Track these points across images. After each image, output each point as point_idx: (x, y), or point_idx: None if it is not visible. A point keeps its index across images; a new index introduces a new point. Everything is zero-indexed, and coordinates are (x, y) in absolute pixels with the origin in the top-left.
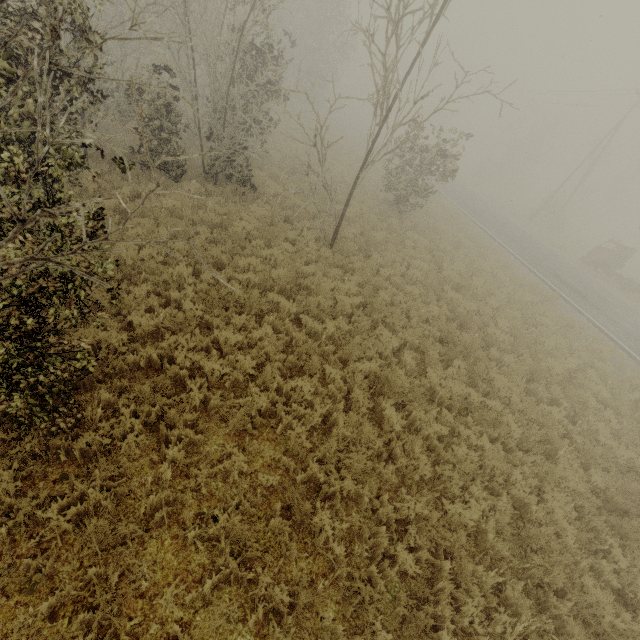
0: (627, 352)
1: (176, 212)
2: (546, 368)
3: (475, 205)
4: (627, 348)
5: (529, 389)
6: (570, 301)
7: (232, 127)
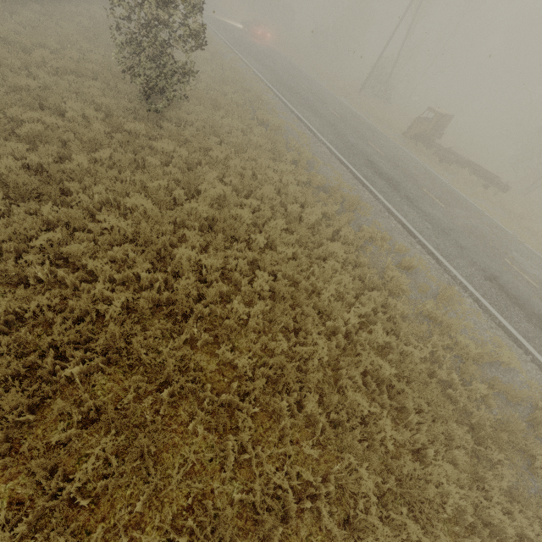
0: (434, 256)
1: None
2: (310, 351)
3: (296, 83)
4: (434, 251)
5: (275, 406)
6: (380, 197)
7: None
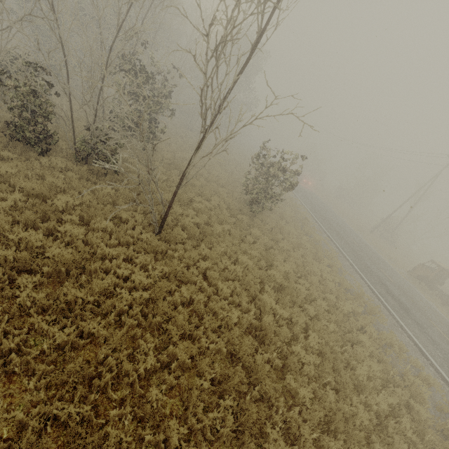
0: (448, 384)
1: (5, 177)
2: (350, 411)
3: (327, 215)
4: (448, 379)
5: (323, 445)
6: (393, 313)
7: (99, 121)
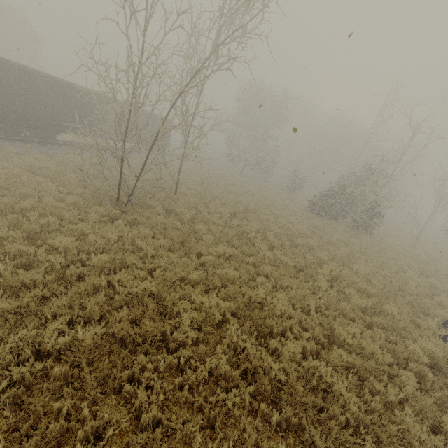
0: None
1: None
2: None
3: None
4: None
5: None
6: None
7: None
